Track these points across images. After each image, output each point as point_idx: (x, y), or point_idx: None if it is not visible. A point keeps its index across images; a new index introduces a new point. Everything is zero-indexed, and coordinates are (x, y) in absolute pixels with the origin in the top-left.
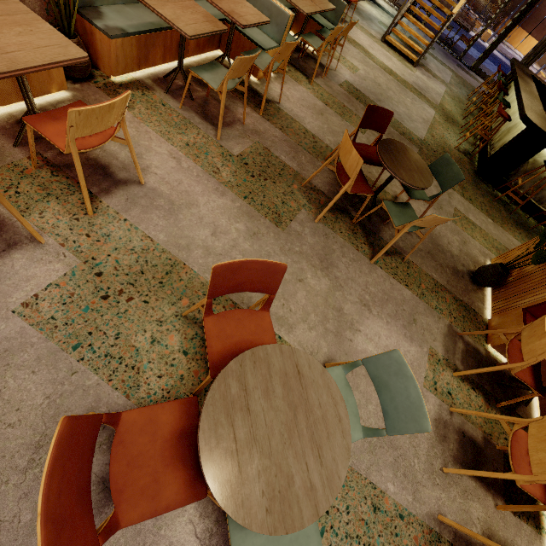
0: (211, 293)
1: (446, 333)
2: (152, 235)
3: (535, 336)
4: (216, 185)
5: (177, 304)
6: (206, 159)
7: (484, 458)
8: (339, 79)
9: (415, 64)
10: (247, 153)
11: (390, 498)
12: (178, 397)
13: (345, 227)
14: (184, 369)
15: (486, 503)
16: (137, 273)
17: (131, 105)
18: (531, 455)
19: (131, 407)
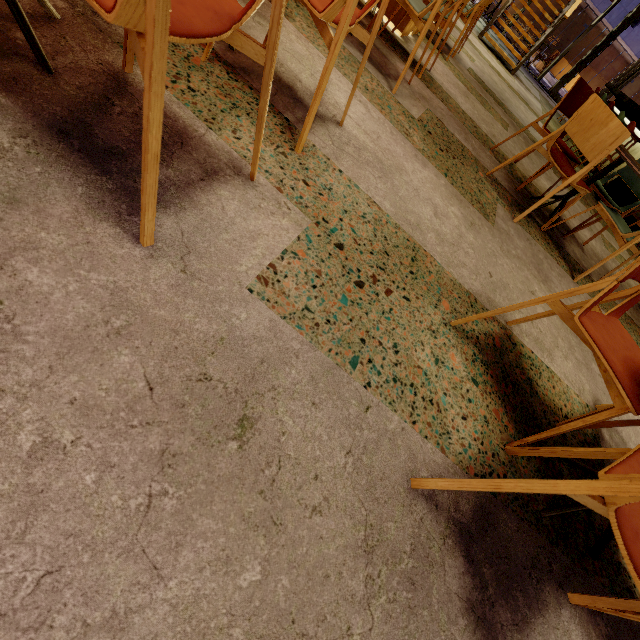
0: (639, 269)
1: None
2: (377, 201)
3: None
4: (413, 151)
5: (438, 306)
6: (391, 114)
7: None
8: (464, 64)
9: (514, 71)
10: (426, 120)
11: None
12: (494, 451)
13: (538, 234)
14: (483, 408)
15: None
16: (382, 253)
17: (290, 14)
18: None
19: (453, 469)
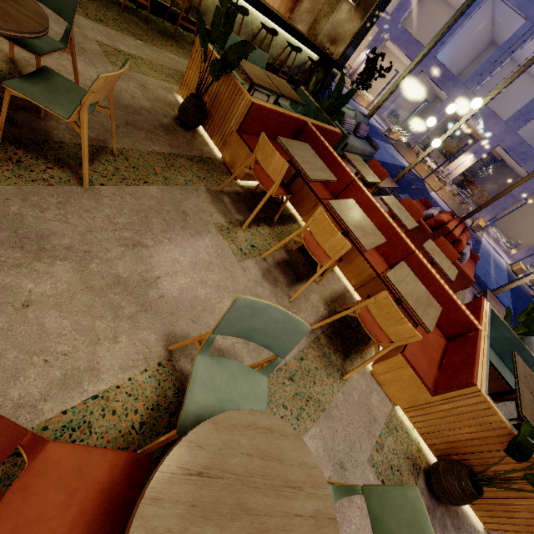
0: None
1: (212, 199)
2: None
3: (269, 156)
4: None
5: None
6: None
7: (295, 264)
8: None
9: None
10: None
11: (291, 360)
12: None
13: None
14: None
15: (314, 288)
16: None
17: None
18: (324, 247)
19: None
